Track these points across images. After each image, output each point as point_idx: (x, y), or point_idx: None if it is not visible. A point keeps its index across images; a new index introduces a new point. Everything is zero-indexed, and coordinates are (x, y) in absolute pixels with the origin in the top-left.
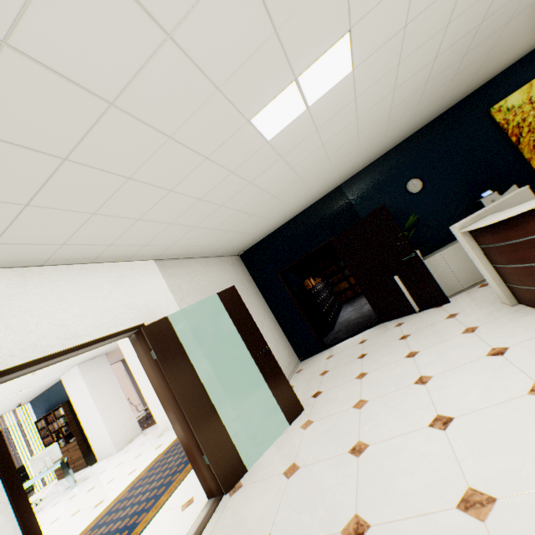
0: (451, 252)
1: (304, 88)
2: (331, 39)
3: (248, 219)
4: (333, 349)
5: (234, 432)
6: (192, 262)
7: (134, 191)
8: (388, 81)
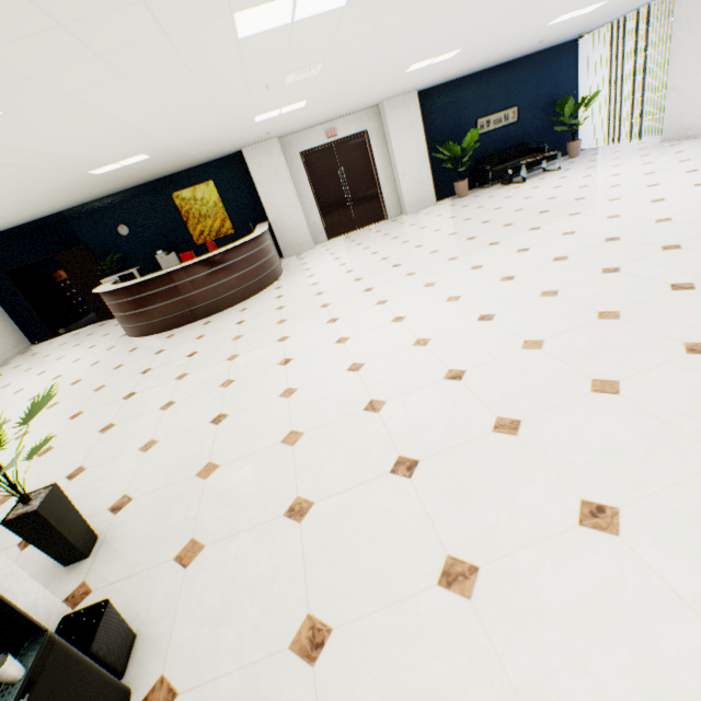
0: None
1: None
2: None
3: None
4: (60, 338)
5: None
6: None
7: None
8: (35, 202)
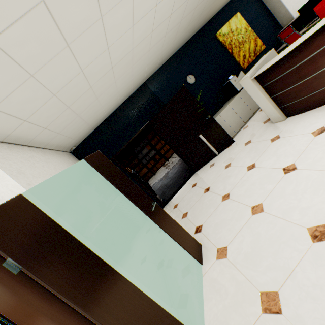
0: (225, 113)
1: None
2: None
3: (87, 94)
4: (174, 201)
5: None
6: (26, 150)
7: None
8: None
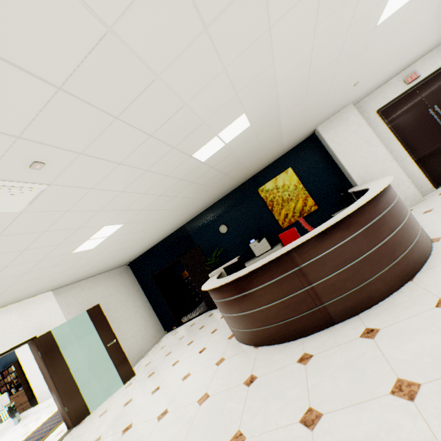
0: None
1: (97, 237)
2: (96, 230)
3: (115, 257)
4: (182, 327)
5: (92, 390)
6: (83, 283)
7: (17, 286)
8: (159, 212)
